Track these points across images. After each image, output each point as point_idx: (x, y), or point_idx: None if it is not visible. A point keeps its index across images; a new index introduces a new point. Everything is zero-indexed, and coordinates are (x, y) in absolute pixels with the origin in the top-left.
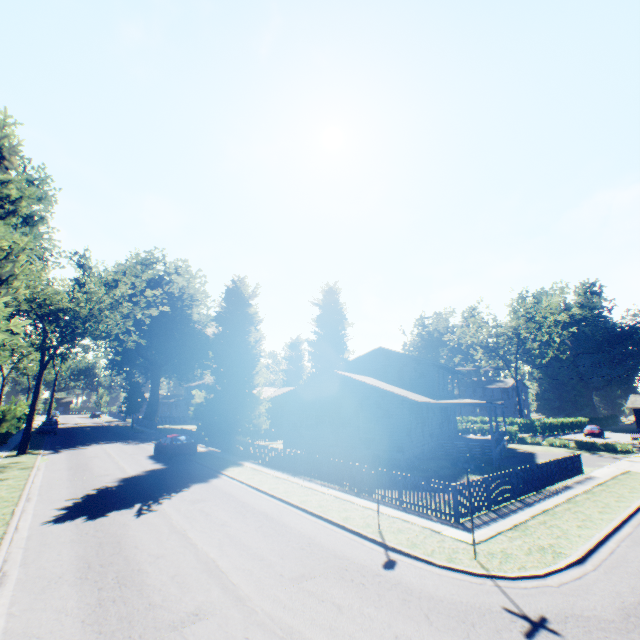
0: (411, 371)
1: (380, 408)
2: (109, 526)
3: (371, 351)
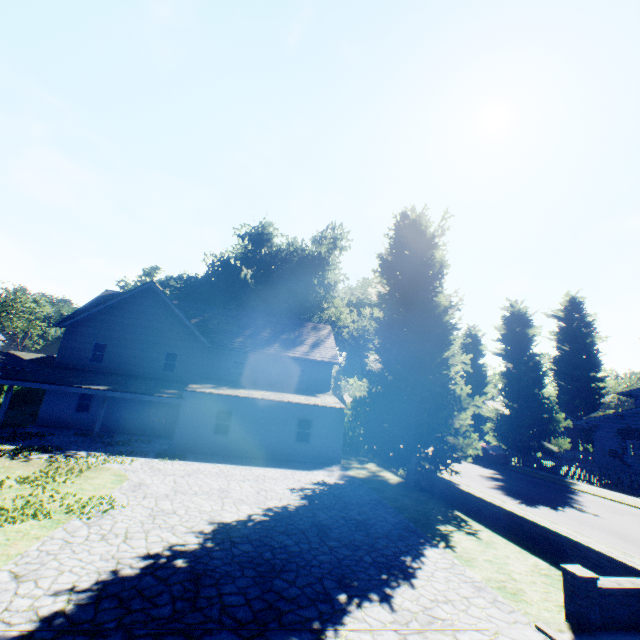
0: None
1: None
2: (587, 519)
3: None
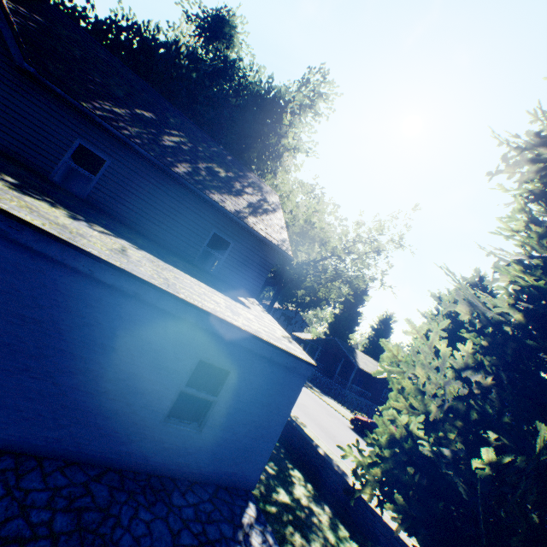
0: None
1: None
2: None
3: None
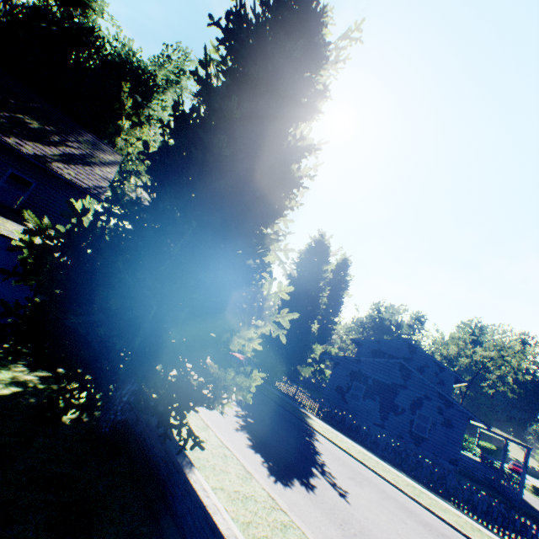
0: (431, 374)
1: (441, 414)
2: (345, 515)
3: (398, 340)
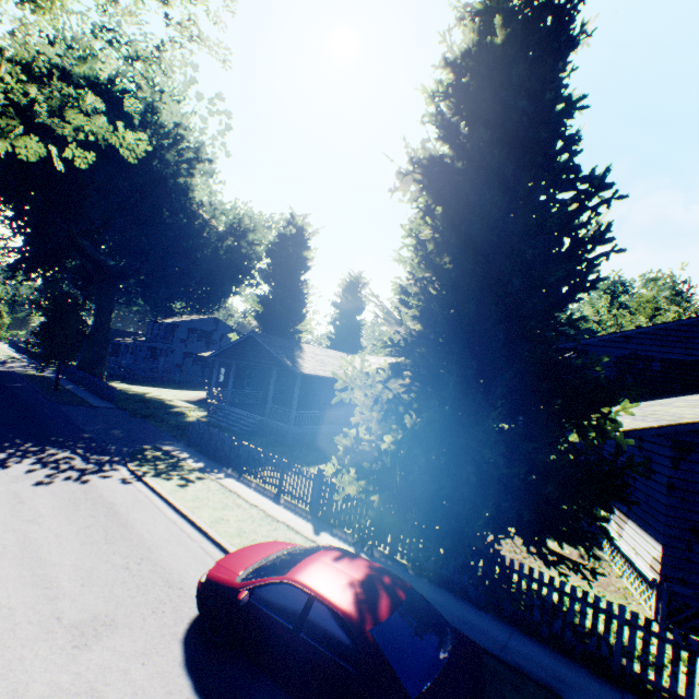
0: None
1: None
2: None
3: (686, 320)
